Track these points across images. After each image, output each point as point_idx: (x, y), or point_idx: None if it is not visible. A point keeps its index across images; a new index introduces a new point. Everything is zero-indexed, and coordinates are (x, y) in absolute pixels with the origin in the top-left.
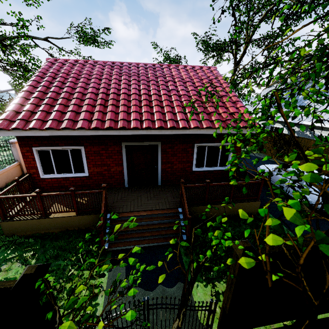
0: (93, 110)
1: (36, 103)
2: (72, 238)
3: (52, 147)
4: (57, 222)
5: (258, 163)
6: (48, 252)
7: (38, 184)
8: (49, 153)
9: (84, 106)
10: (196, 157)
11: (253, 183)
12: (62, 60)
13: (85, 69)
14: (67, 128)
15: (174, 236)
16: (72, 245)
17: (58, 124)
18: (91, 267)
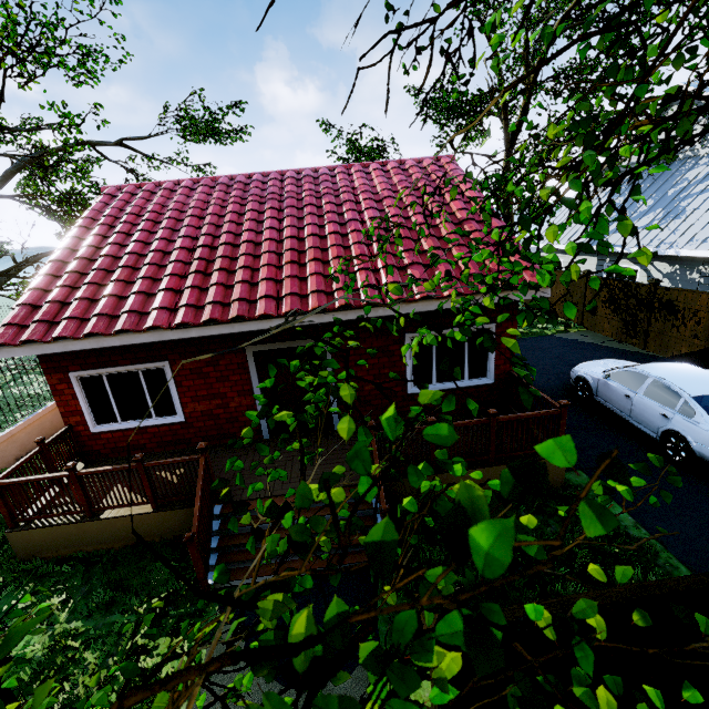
0: (181, 286)
1: (73, 284)
2: (145, 562)
3: (107, 369)
4: (116, 528)
5: (579, 357)
6: (95, 595)
7: (89, 446)
8: (102, 382)
9: (164, 280)
10: (411, 362)
11: (541, 416)
12: (132, 188)
13: (173, 200)
14: (127, 330)
15: (361, 550)
16: (143, 577)
17: (110, 324)
18: (176, 628)
